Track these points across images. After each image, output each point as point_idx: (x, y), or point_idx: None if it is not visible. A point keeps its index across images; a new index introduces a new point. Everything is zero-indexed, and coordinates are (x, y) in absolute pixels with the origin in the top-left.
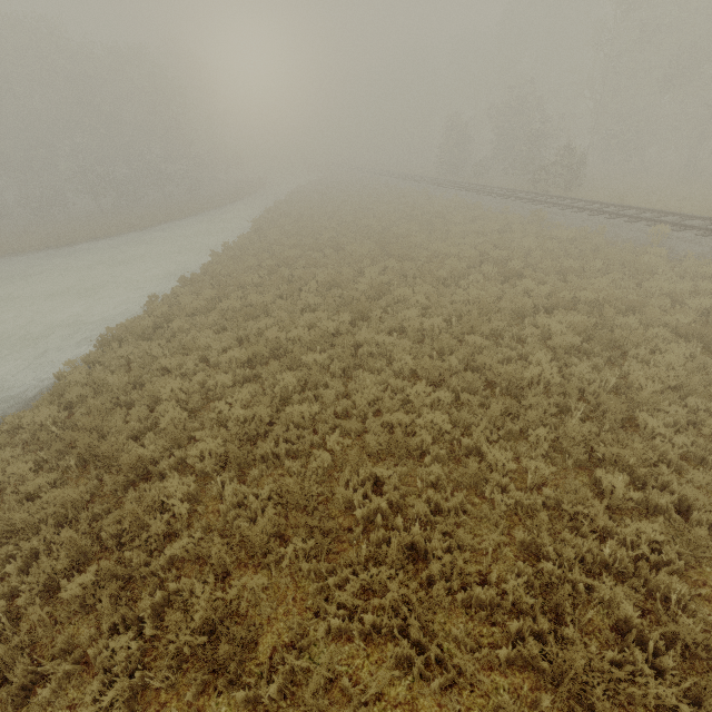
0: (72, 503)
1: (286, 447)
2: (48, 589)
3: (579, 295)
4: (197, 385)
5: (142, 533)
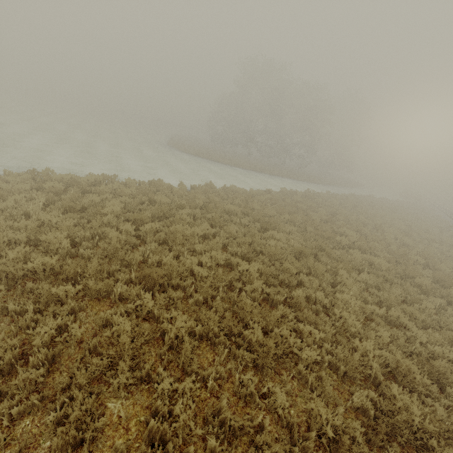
0: None
1: None
2: None
3: None
4: None
5: None
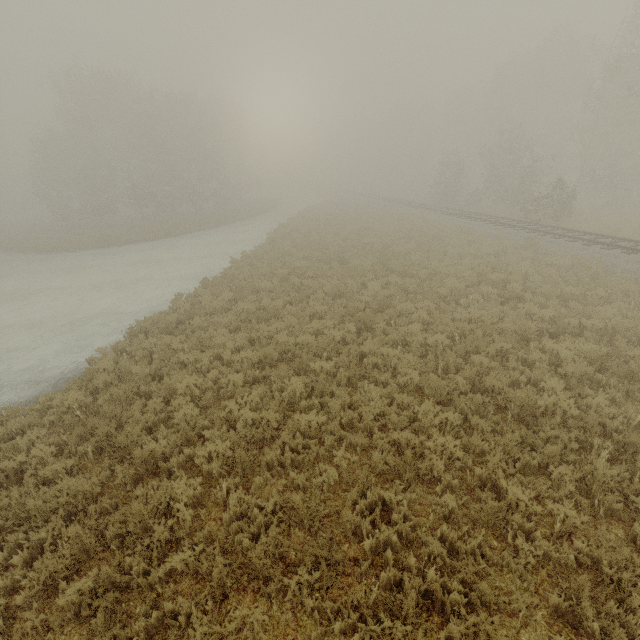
0: (84, 493)
1: (291, 456)
2: (47, 586)
3: (585, 322)
4: (210, 382)
5: (145, 536)
